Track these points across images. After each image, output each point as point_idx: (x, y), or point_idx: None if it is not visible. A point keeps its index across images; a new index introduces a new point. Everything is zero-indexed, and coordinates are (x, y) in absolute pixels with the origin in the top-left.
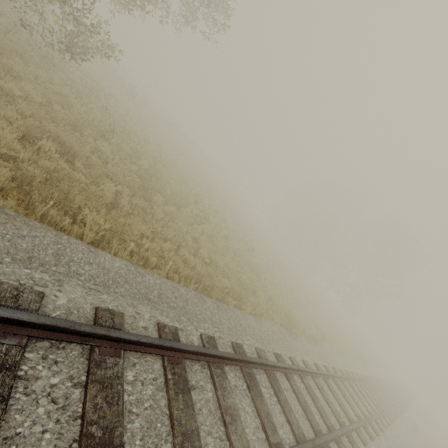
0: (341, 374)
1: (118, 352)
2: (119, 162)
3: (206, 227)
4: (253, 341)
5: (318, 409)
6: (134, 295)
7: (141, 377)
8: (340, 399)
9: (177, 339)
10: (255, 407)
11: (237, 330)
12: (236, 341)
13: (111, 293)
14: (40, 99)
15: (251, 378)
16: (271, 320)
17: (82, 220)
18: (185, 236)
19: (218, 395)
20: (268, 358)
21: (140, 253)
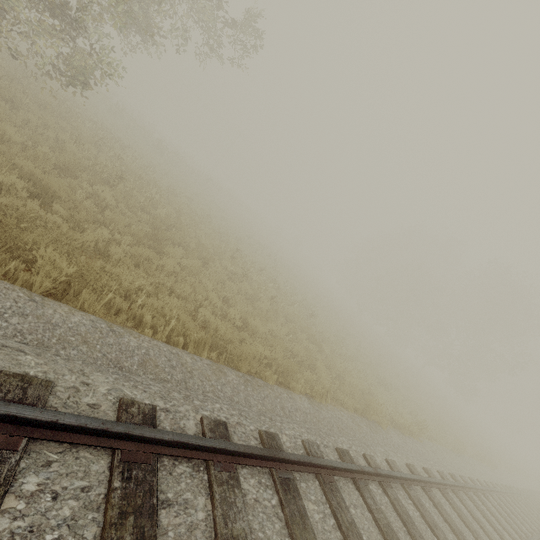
0: (452, 481)
1: (14, 441)
2: (125, 211)
3: (245, 285)
4: (300, 430)
5: (413, 537)
6: (94, 361)
7: (54, 486)
8: (452, 520)
9: (151, 424)
10: (291, 537)
11: (276, 414)
12: (268, 430)
13: (45, 355)
14: (19, 139)
15: (288, 487)
16: (341, 404)
17: (33, 264)
18: (207, 293)
19: (216, 516)
20: (325, 455)
21: (131, 311)
